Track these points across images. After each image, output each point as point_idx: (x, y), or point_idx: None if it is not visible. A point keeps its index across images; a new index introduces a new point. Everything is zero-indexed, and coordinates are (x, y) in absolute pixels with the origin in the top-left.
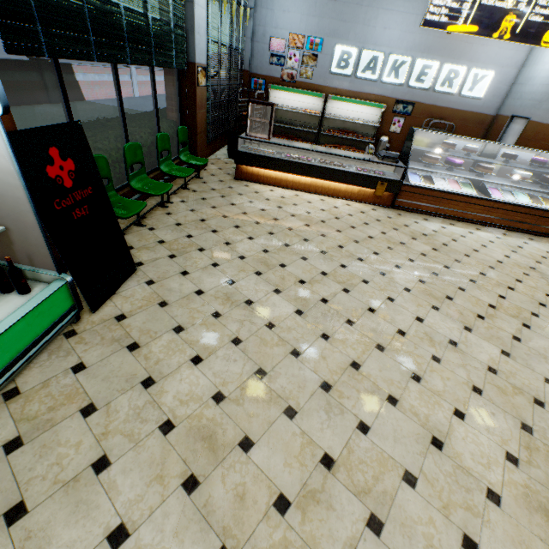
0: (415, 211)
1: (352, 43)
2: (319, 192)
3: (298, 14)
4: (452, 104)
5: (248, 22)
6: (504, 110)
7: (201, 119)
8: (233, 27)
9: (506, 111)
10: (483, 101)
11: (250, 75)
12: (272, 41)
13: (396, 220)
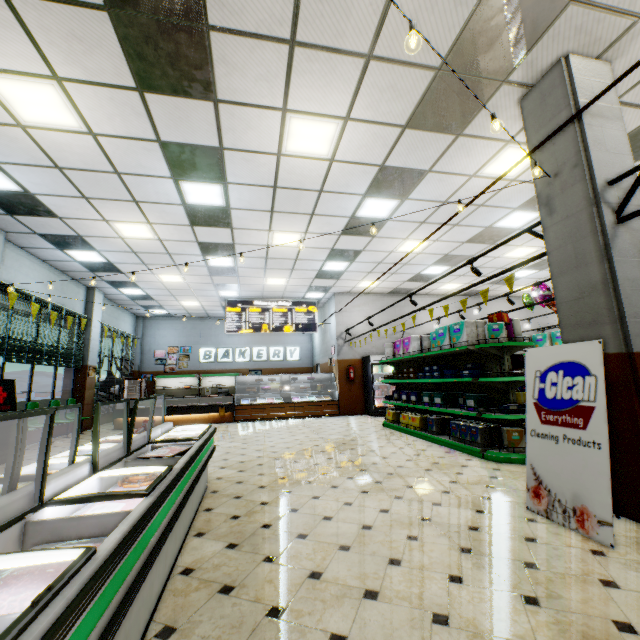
0: (251, 420)
1: (211, 345)
2: (181, 424)
3: (172, 337)
4: (285, 365)
5: (138, 345)
6: (314, 363)
7: (89, 396)
8: (124, 348)
9: (314, 363)
10: (302, 361)
11: (140, 373)
12: (156, 352)
13: (232, 425)
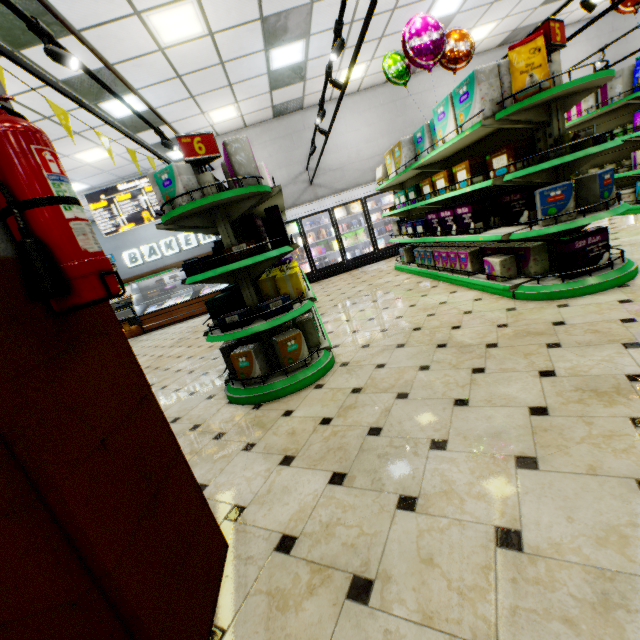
0: (162, 327)
1: (132, 247)
2: None
3: None
4: None
5: None
6: None
7: None
8: None
9: None
10: None
11: None
12: None
13: (134, 340)
